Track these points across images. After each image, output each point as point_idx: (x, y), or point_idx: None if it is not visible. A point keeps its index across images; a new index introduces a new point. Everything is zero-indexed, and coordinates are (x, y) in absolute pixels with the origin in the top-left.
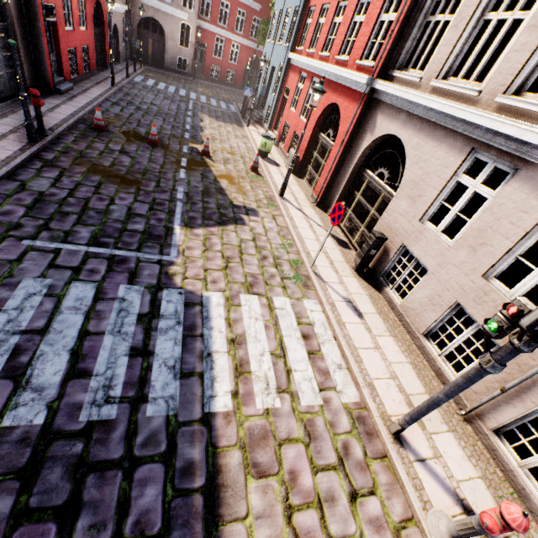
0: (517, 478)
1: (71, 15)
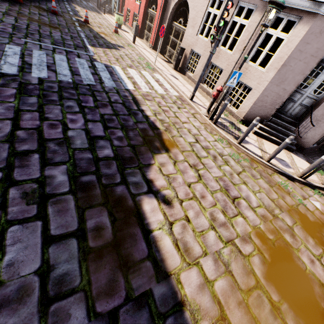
0: (229, 109)
1: None
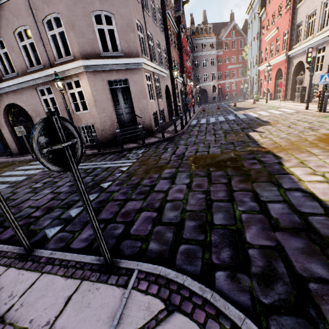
0: None
1: (189, 93)
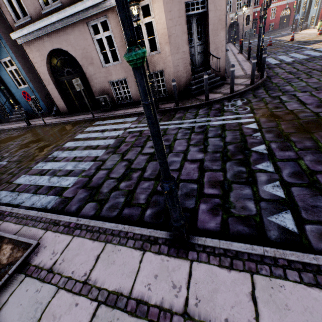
0: None
1: None
